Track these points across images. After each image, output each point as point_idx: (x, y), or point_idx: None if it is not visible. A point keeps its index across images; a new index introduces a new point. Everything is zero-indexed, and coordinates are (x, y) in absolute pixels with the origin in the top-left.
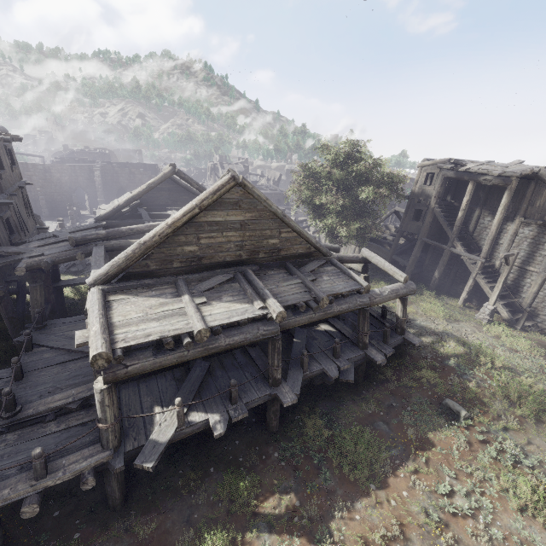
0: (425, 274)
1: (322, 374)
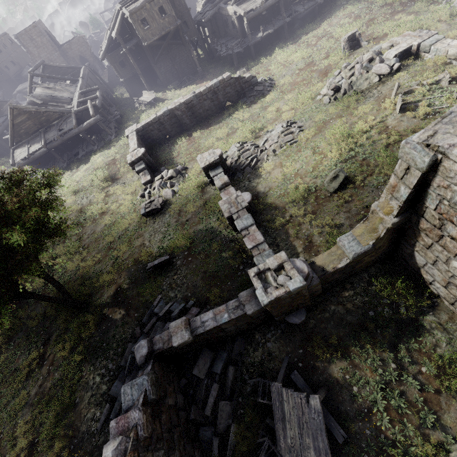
0: None
1: (300, 15)
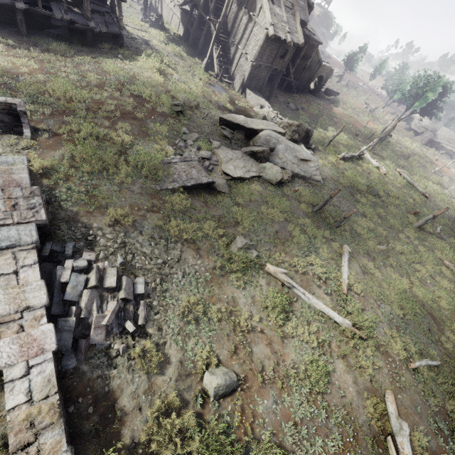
0: (205, 47)
1: (56, 20)
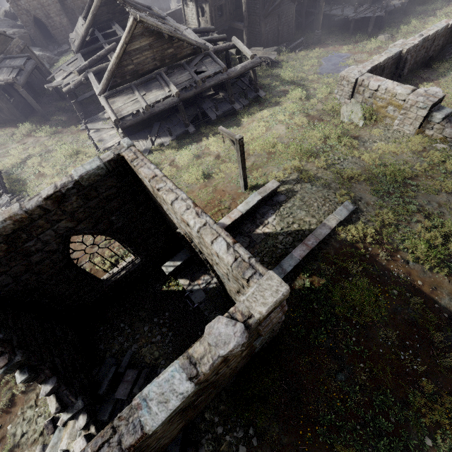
0: None
1: None
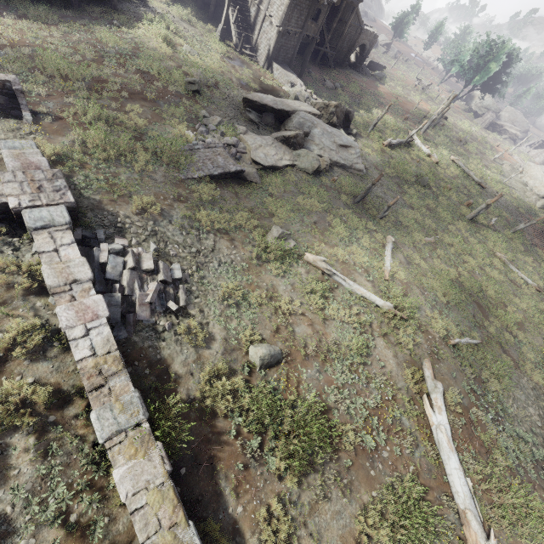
0: (218, 9)
1: None
